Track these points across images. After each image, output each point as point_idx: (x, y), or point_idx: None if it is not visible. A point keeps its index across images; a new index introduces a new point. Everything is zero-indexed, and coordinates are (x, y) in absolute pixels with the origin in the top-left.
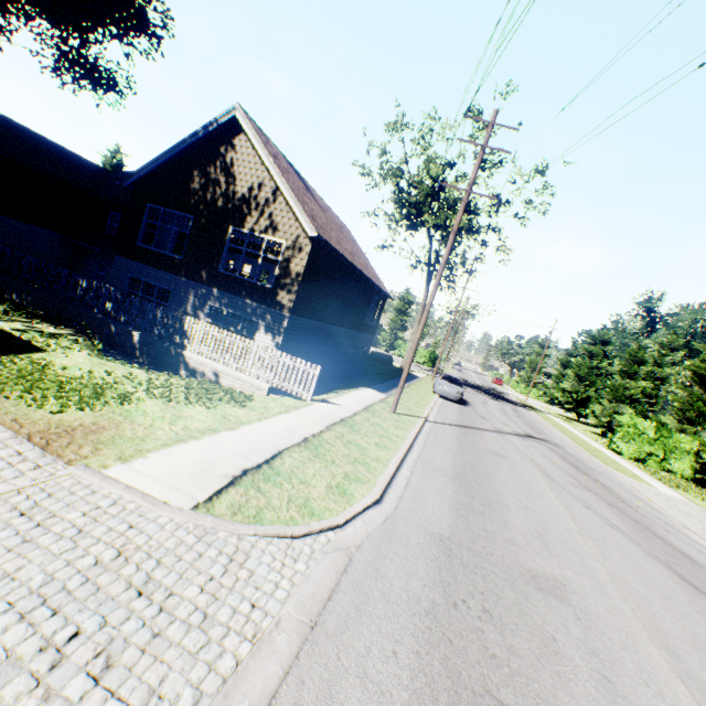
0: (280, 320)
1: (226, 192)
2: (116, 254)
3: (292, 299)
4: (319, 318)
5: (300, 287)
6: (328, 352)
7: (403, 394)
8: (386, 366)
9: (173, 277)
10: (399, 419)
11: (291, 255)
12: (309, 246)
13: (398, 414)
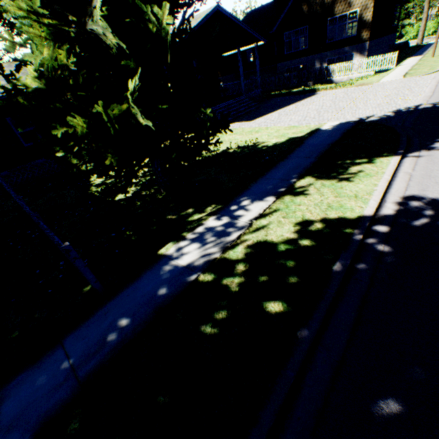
0: (363, 47)
1: (320, 4)
2: (277, 63)
3: (368, 34)
4: (375, 37)
5: (370, 26)
6: (378, 54)
7: (430, 52)
8: (406, 49)
9: (306, 58)
10: (437, 57)
11: (363, 14)
12: (371, 4)
13: (435, 57)
